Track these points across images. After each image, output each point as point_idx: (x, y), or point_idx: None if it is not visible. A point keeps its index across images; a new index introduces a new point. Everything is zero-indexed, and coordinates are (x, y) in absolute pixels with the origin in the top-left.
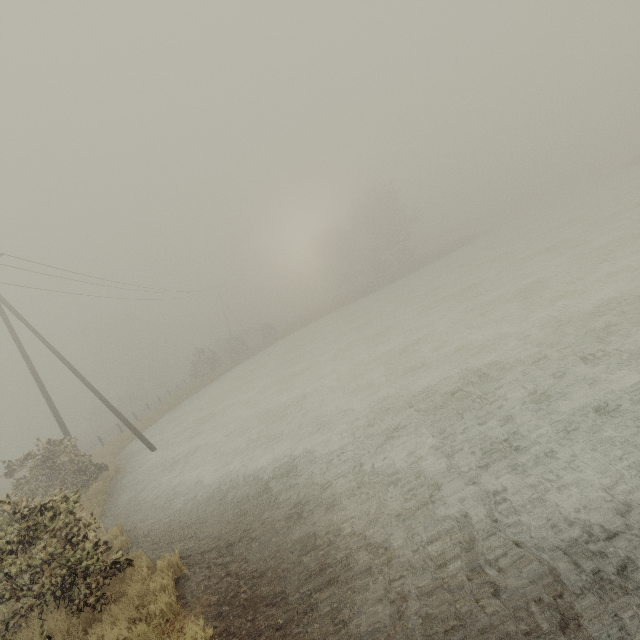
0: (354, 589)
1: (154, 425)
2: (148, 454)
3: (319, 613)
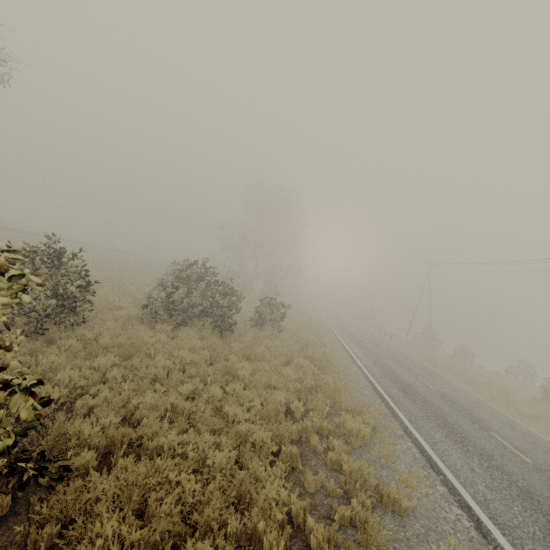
0: None
1: None
2: None
3: None
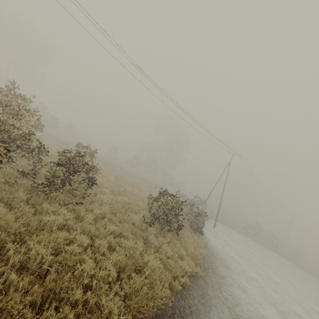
0: (227, 282)
1: (218, 222)
2: (212, 226)
3: (219, 274)
